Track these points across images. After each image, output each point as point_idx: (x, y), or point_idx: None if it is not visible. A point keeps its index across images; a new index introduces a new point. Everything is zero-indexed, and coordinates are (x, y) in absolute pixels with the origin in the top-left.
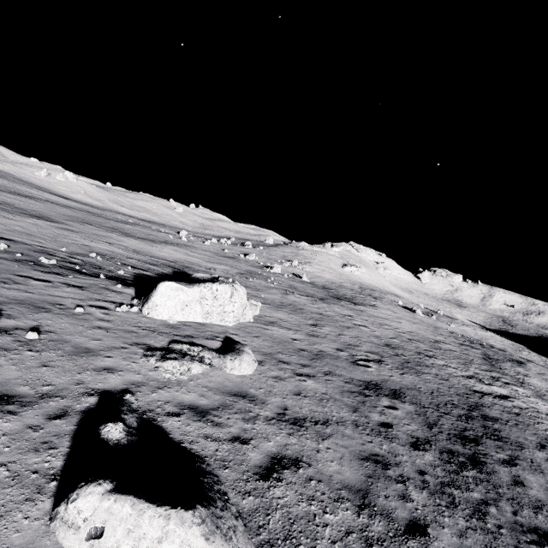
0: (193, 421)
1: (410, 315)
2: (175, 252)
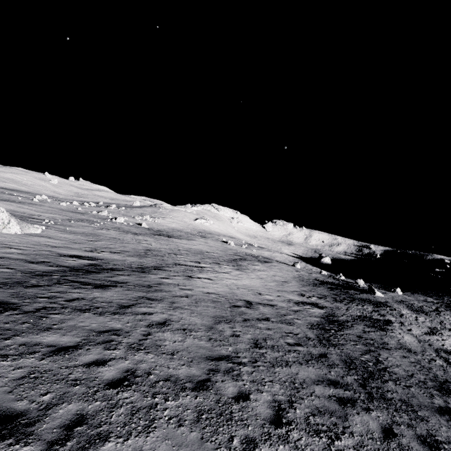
0: None
1: (221, 245)
2: (6, 205)
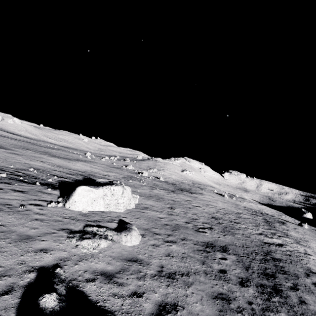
0: (104, 284)
1: (221, 198)
2: (83, 165)
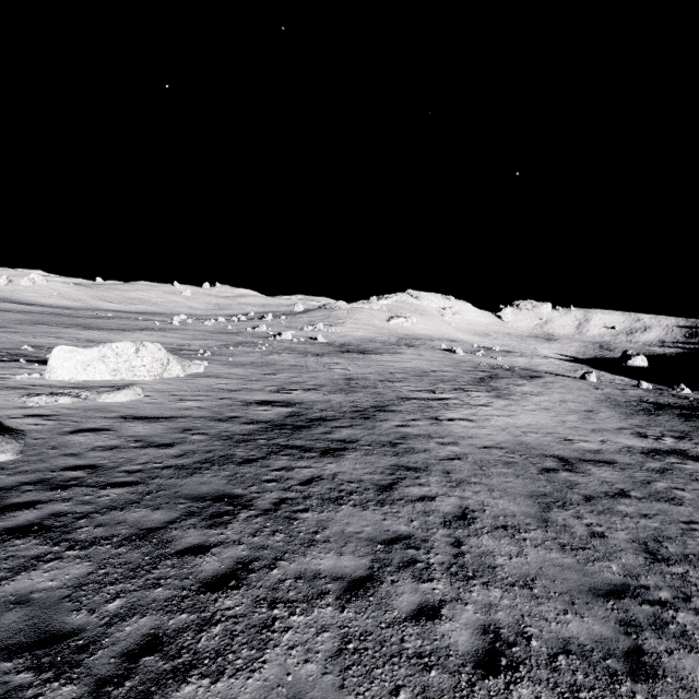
0: (32, 420)
1: (443, 356)
2: (147, 336)
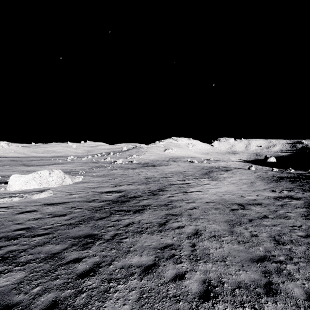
0: (0, 209)
1: (189, 164)
2: (55, 167)
